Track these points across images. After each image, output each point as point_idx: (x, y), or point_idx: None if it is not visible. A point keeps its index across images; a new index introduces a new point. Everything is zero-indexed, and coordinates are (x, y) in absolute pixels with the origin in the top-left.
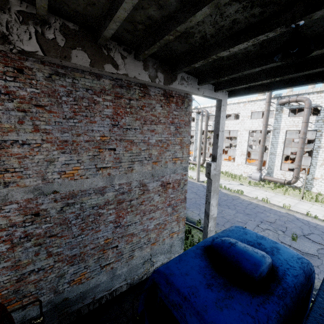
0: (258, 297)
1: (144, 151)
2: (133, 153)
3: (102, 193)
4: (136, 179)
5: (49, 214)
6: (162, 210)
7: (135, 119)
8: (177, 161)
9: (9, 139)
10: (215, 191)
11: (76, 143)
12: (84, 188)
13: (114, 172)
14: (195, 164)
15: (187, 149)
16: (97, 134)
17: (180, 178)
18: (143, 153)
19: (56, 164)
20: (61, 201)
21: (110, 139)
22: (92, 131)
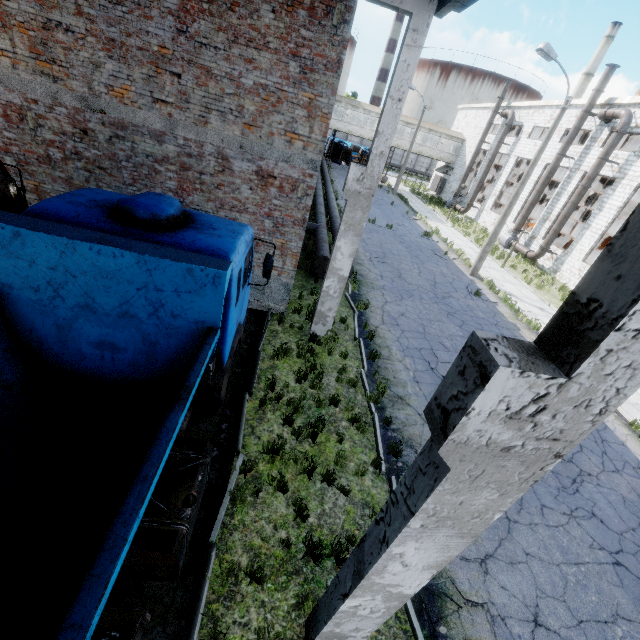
0: (109, 220)
1: (229, 96)
2: (211, 93)
3: (160, 141)
4: (212, 143)
5: (98, 139)
6: (254, 217)
7: (217, 28)
8: (297, 142)
9: (54, 19)
10: (354, 228)
11: (126, 48)
12: (137, 122)
13: (177, 116)
14: (519, 253)
15: (323, 125)
16: (154, 41)
17: (299, 178)
18: (227, 100)
19: (103, 73)
20: (110, 128)
21: (174, 56)
22: (147, 33)
